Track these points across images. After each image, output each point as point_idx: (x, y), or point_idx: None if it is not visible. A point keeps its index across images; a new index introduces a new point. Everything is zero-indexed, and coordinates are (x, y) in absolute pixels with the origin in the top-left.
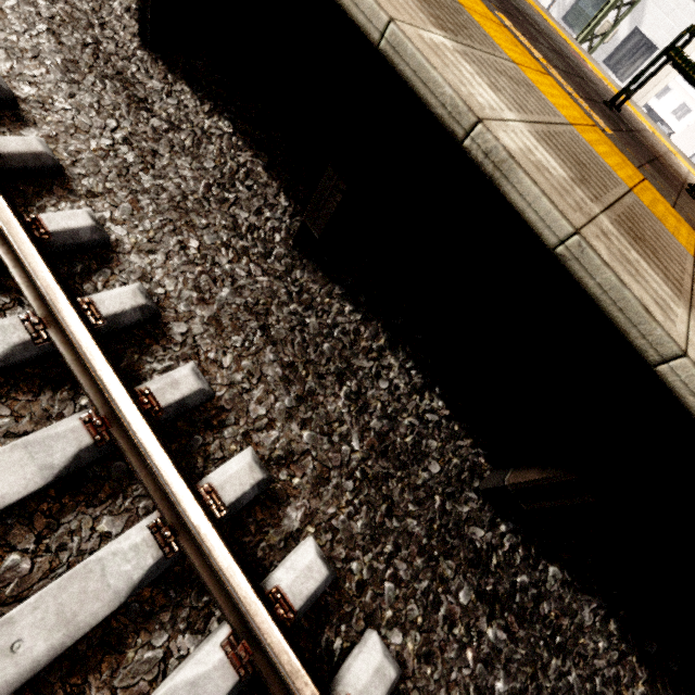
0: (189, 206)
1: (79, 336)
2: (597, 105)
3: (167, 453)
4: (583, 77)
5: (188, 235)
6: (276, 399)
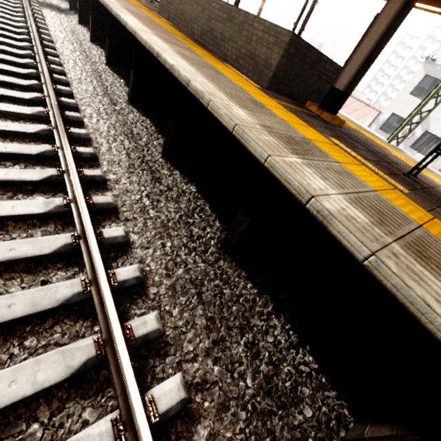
0: (170, 225)
1: (105, 291)
2: (398, 176)
3: (133, 367)
4: (388, 161)
5: (167, 239)
6: (200, 340)
